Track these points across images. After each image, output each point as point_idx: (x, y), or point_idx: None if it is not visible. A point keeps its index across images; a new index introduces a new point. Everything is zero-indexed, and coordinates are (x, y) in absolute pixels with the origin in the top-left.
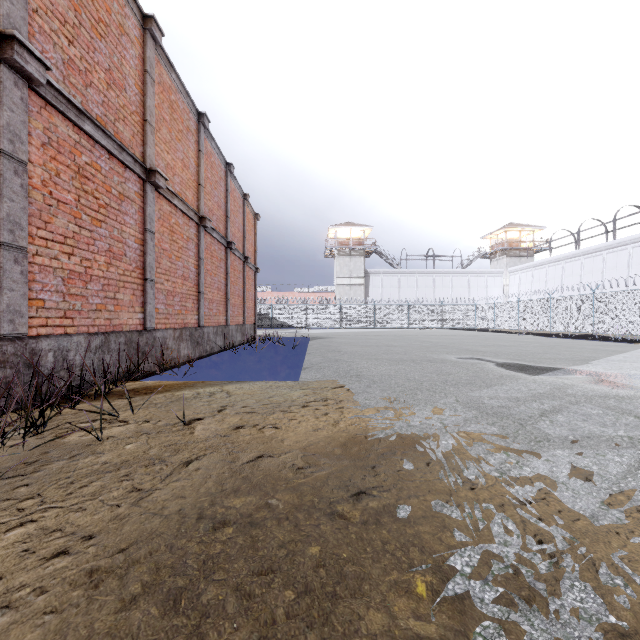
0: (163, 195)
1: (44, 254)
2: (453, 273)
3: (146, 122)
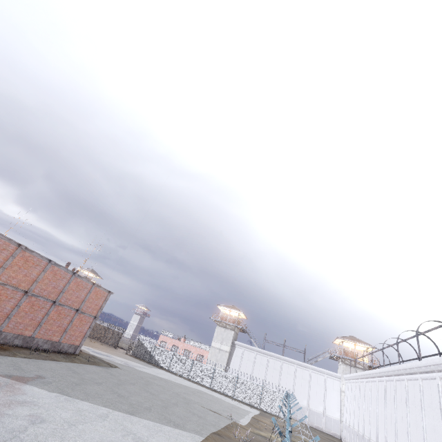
0: None
1: None
2: (297, 364)
3: (2, 267)
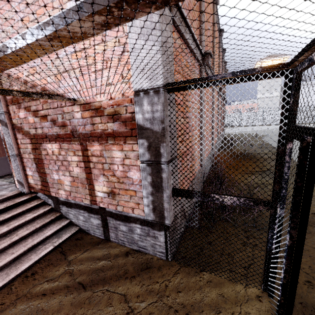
0: None
1: None
2: None
3: (214, 53)
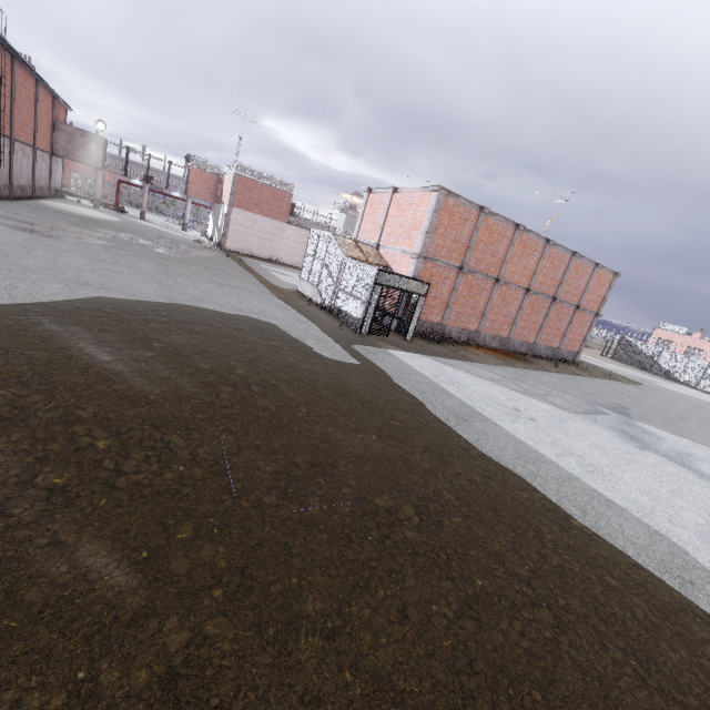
0: (504, 285)
1: (455, 308)
2: None
3: (504, 262)
